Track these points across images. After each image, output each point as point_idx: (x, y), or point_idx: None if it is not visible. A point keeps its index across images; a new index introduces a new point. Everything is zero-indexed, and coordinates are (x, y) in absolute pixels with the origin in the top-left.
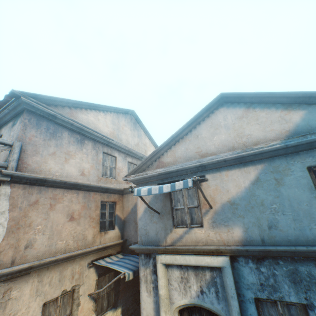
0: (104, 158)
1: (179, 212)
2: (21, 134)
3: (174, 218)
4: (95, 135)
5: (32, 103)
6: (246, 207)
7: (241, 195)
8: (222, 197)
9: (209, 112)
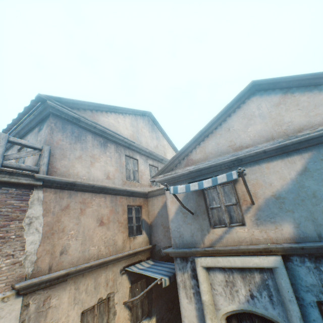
0: (127, 161)
1: (216, 211)
2: (49, 138)
3: (210, 218)
4: (117, 137)
5: (57, 106)
6: (295, 200)
7: (287, 187)
8: (264, 192)
9: (239, 102)
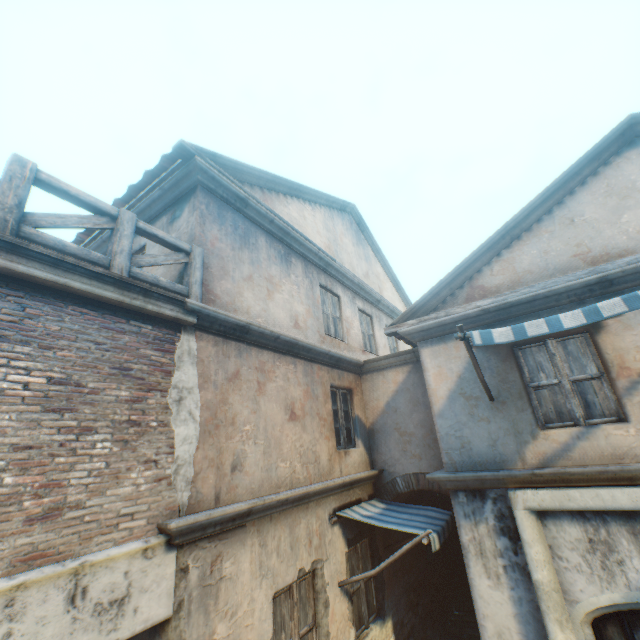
0: (322, 297)
1: (547, 392)
2: (198, 233)
3: (533, 409)
4: (307, 246)
5: (211, 170)
6: None
7: None
8: None
9: (596, 163)
